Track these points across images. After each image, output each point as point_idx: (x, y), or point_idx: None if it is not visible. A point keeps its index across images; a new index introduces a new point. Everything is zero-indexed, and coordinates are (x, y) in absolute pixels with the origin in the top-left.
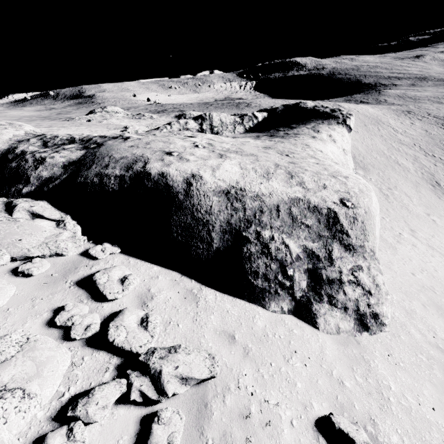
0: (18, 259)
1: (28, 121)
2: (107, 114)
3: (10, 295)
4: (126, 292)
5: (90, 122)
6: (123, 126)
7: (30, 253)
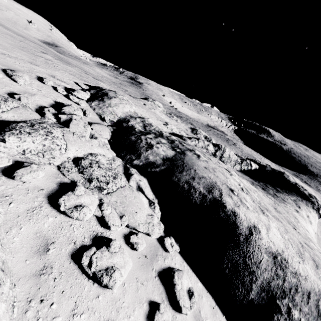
0: (129, 226)
1: (107, 81)
2: (154, 105)
3: (129, 270)
4: (192, 310)
5: (145, 106)
6: (165, 121)
7: (138, 227)
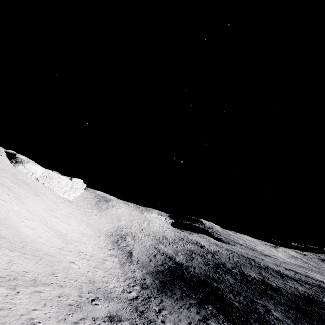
0: (0, 151)
1: None
2: None
3: None
4: (3, 155)
5: None
6: None
7: (1, 151)
